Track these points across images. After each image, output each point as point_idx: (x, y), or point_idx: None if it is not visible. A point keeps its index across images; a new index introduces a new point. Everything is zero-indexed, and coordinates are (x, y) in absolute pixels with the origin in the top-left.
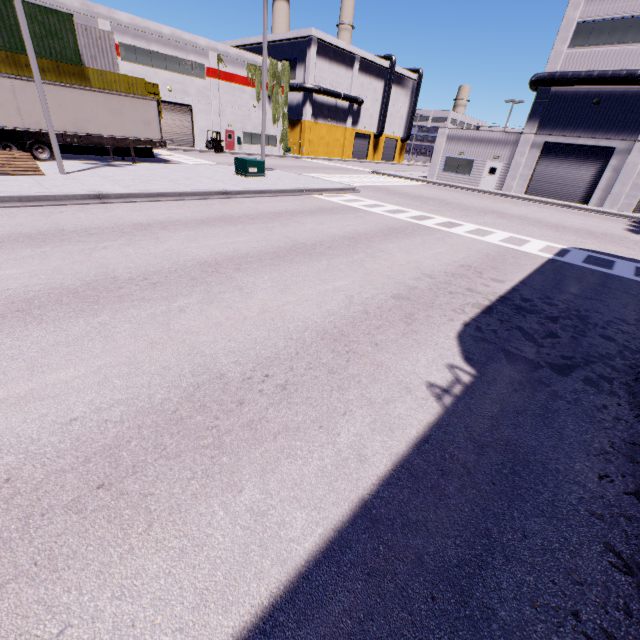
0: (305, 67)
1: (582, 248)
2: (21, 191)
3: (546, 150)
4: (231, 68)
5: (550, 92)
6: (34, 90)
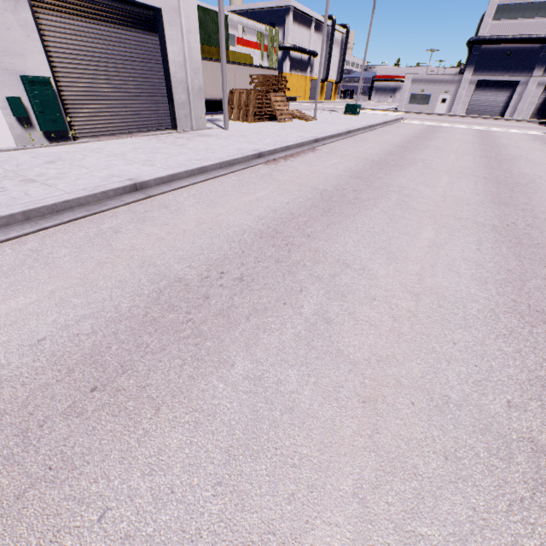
0: (283, 30)
1: None
2: (353, 126)
3: (478, 85)
4: (248, 36)
5: (481, 48)
6: (240, 71)
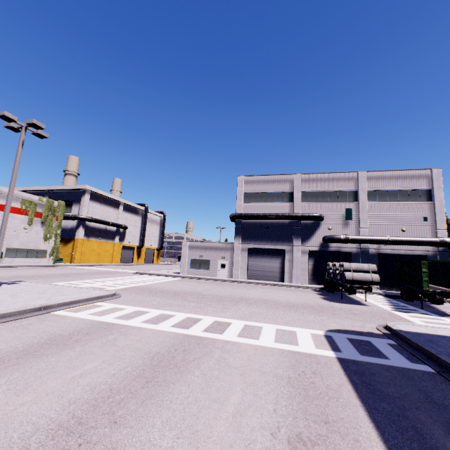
0: (80, 205)
1: (332, 329)
2: None
3: (250, 252)
4: (3, 201)
5: (242, 222)
6: None
